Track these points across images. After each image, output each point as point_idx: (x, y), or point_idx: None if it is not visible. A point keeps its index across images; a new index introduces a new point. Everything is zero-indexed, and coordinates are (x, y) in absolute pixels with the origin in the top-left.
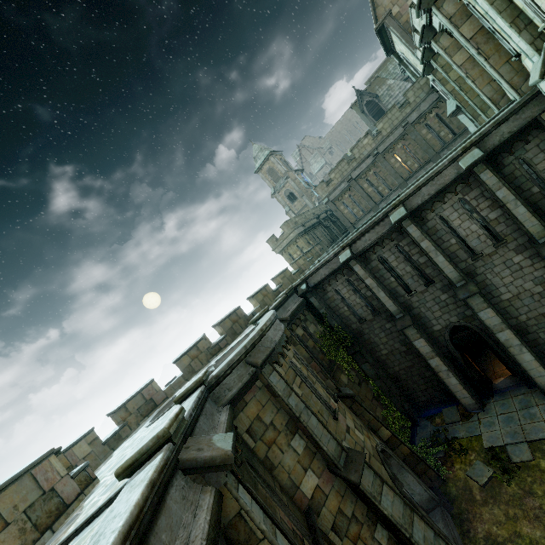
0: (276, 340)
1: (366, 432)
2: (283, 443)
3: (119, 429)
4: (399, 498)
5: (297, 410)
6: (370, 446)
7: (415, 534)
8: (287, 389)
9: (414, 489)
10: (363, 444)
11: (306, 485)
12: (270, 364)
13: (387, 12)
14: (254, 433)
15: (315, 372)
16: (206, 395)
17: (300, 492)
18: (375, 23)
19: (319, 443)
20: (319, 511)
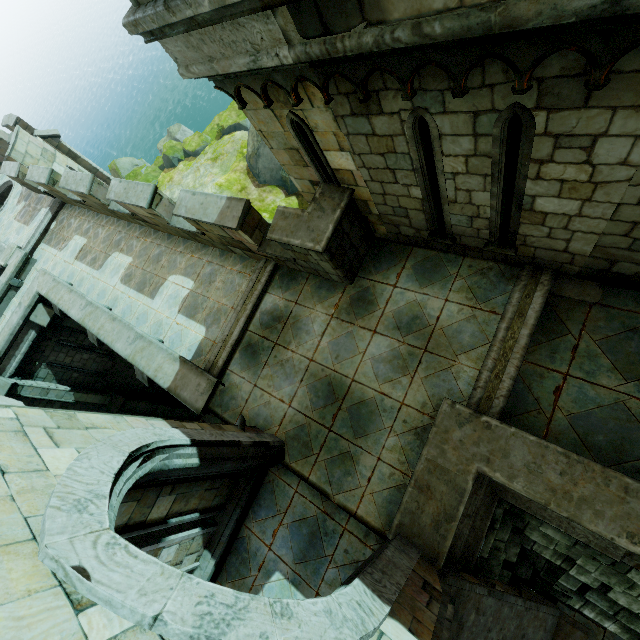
0: None
1: None
2: None
3: None
4: None
5: None
6: None
7: None
8: None
9: None
10: None
11: None
12: None
13: None
14: None
15: None
16: None
17: None
18: None
19: None
20: None
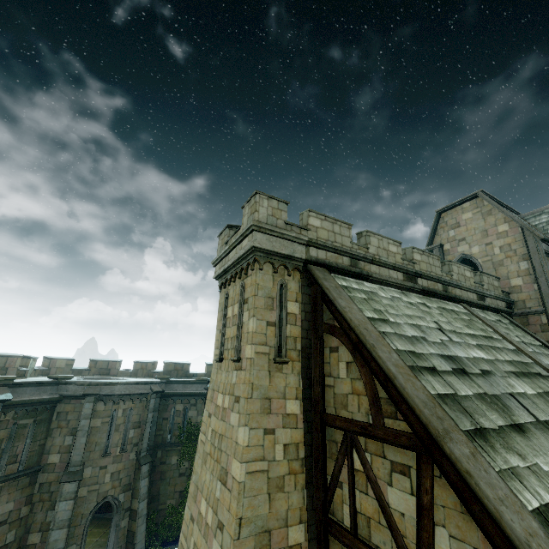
0: (116, 392)
1: (119, 484)
2: (64, 432)
3: (84, 369)
4: (71, 514)
5: (81, 427)
6: (105, 488)
7: (55, 532)
8: (88, 415)
9: (110, 545)
10: (101, 482)
11: (53, 457)
12: (94, 398)
13: (437, 244)
14: (59, 416)
15: (138, 430)
16: (53, 384)
17: (48, 456)
18: (427, 246)
19: (73, 449)
20: (45, 472)
